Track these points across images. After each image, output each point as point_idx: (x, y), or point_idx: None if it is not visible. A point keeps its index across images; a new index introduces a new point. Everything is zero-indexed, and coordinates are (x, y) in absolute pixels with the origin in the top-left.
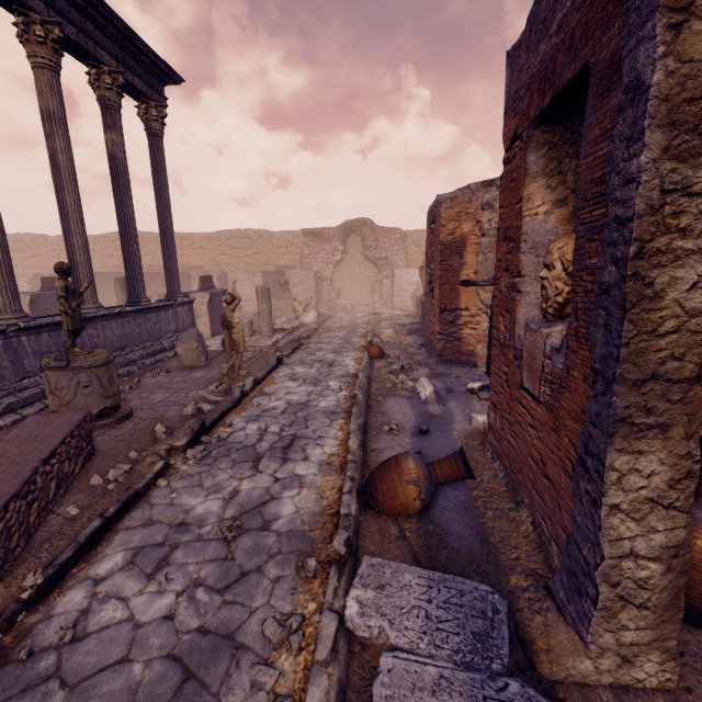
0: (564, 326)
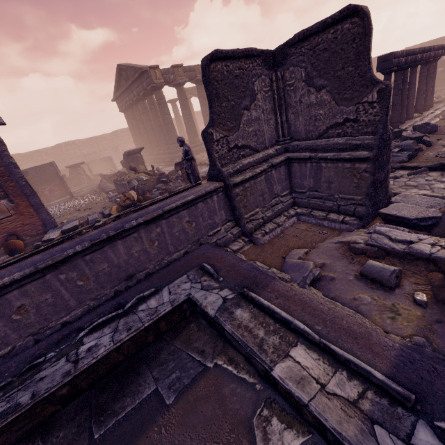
0: (3, 200)
